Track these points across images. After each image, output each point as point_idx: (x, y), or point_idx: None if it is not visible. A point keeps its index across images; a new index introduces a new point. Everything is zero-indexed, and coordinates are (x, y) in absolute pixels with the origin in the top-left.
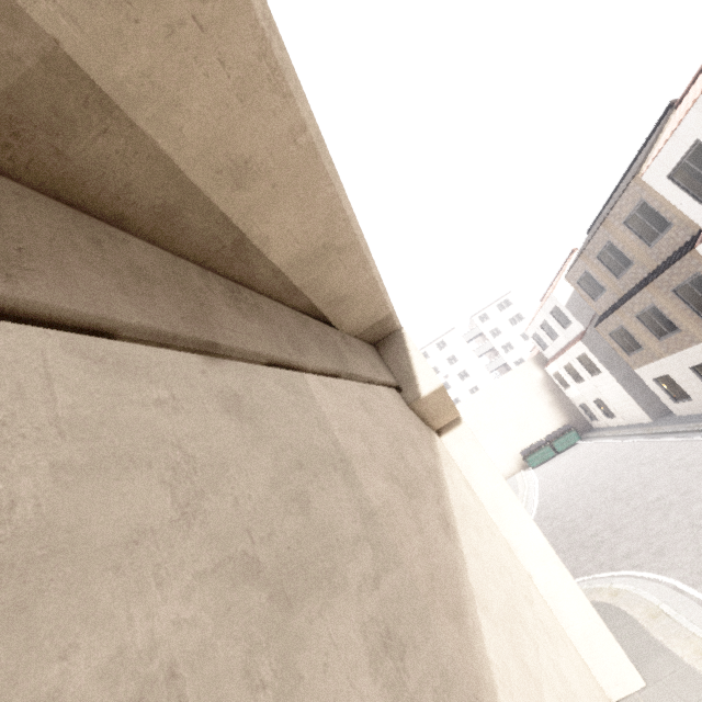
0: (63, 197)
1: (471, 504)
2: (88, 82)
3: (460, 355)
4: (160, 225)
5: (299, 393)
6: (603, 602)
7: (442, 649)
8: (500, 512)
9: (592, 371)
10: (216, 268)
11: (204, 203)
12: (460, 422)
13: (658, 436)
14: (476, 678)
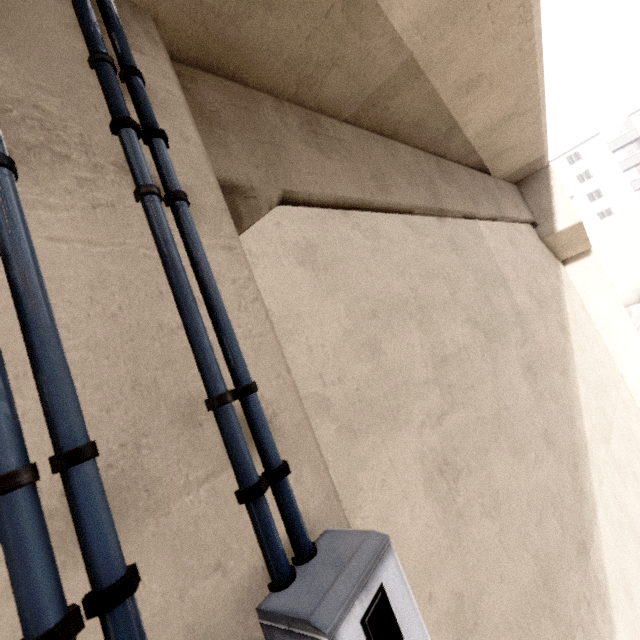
0: (375, 130)
1: (583, 319)
2: (415, 66)
3: (596, 171)
4: (412, 131)
5: (477, 236)
6: None
7: (554, 383)
8: (609, 329)
9: None
10: (429, 149)
11: (441, 110)
12: (589, 254)
13: None
14: (571, 402)
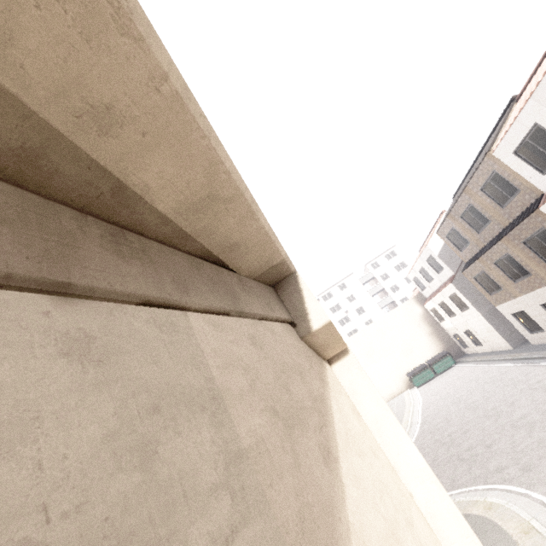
0: None
1: (356, 428)
2: None
3: (357, 295)
4: (25, 168)
5: (177, 331)
6: (480, 515)
7: None
8: (384, 434)
9: (462, 307)
10: (99, 213)
11: (70, 148)
12: (347, 353)
13: (518, 361)
14: None
